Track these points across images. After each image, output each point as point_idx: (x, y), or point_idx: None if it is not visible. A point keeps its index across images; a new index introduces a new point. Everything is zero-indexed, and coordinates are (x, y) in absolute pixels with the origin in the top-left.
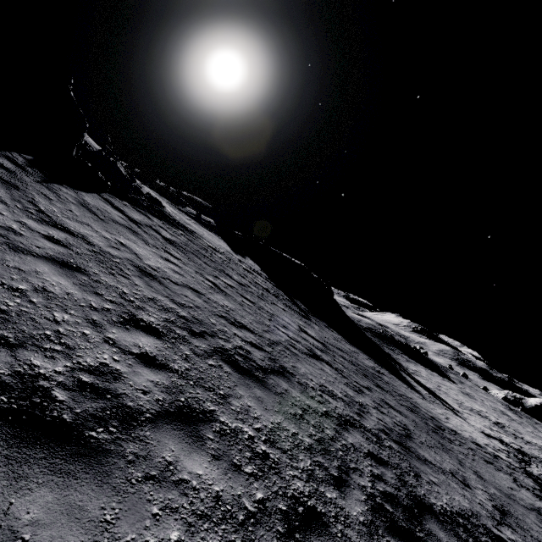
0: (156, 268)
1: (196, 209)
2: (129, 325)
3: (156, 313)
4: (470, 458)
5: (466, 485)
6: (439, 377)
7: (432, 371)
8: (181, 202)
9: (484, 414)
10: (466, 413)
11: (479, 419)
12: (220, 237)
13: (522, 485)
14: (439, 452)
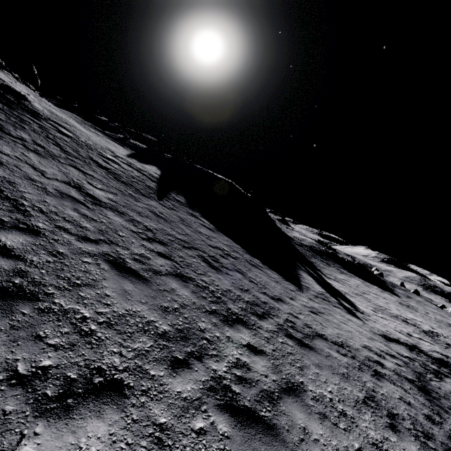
0: None
1: (134, 139)
2: None
3: None
4: (263, 357)
5: (38, 409)
6: (377, 289)
7: (372, 284)
8: (116, 131)
9: (415, 322)
10: (377, 317)
11: (398, 325)
12: (134, 152)
13: (381, 408)
14: (114, 334)
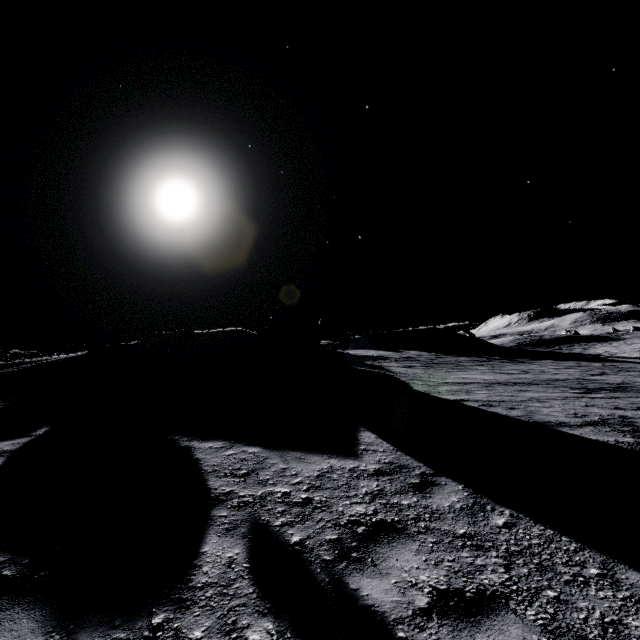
0: (491, 378)
1: None
2: (585, 394)
3: (565, 389)
4: None
5: None
6: (622, 345)
7: (610, 344)
8: None
9: None
10: None
11: None
12: (361, 349)
13: None
14: None
